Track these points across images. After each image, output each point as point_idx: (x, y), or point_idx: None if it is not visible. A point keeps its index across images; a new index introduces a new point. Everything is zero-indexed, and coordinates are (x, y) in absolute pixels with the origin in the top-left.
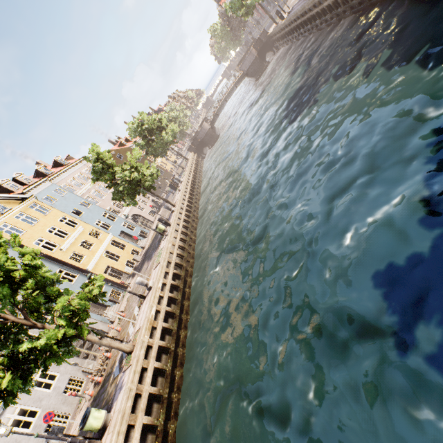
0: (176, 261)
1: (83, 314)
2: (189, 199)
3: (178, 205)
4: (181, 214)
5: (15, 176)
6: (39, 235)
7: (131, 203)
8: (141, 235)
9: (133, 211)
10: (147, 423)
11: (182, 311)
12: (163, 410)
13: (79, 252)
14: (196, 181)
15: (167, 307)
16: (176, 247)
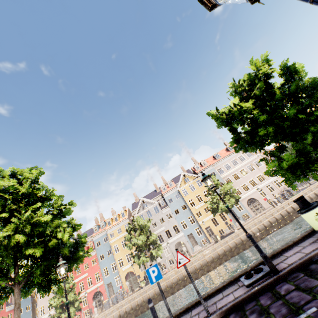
0: (194, 266)
1: (145, 261)
2: (258, 229)
3: (235, 233)
4: (231, 239)
5: (200, 162)
6: (192, 197)
7: (212, 213)
8: (242, 217)
9: (253, 195)
10: (141, 299)
11: (178, 287)
12: (146, 303)
13: (201, 212)
14: (289, 213)
15: (171, 280)
16: (202, 259)
